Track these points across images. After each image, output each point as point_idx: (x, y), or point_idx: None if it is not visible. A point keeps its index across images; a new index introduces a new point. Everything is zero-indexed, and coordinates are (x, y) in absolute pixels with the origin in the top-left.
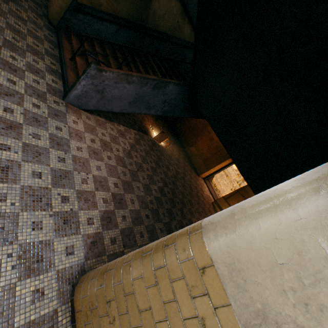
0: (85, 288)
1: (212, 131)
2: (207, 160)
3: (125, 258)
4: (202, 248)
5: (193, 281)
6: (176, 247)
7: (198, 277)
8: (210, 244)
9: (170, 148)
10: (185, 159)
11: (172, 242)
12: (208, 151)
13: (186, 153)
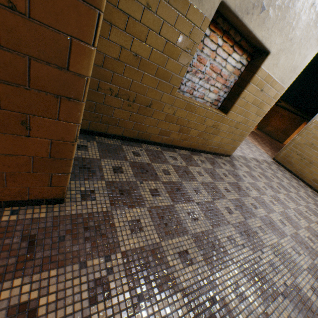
0: (279, 155)
1: (280, 110)
2: (284, 130)
3: (290, 140)
4: (315, 121)
5: (316, 128)
6: (307, 126)
7: (317, 126)
8: (317, 119)
9: (255, 131)
10: (267, 135)
11: (305, 126)
12: (282, 124)
13: (264, 133)
